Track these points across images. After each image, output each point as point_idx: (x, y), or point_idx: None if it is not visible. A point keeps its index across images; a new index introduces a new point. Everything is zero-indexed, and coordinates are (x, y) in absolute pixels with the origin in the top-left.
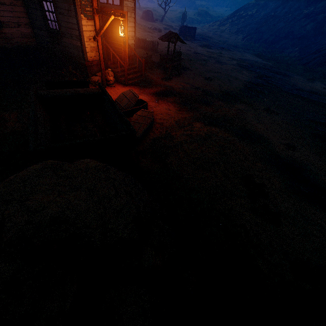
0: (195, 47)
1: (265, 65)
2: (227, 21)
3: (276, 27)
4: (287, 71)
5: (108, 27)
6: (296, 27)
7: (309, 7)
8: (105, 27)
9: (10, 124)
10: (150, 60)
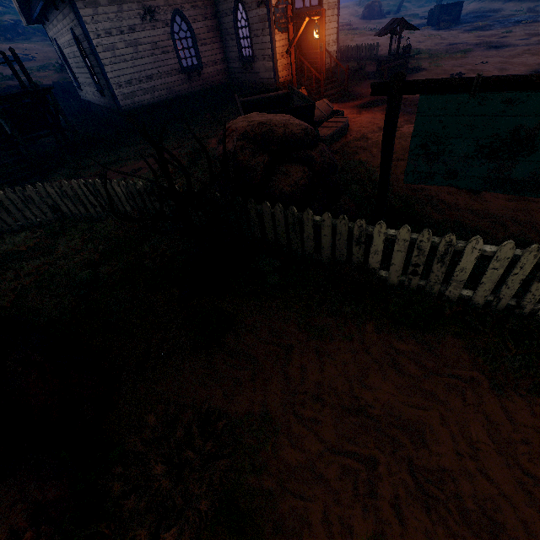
0: (453, 36)
1: None
2: None
3: None
4: None
5: (303, 35)
6: None
7: None
8: (298, 34)
9: (212, 146)
10: (362, 72)
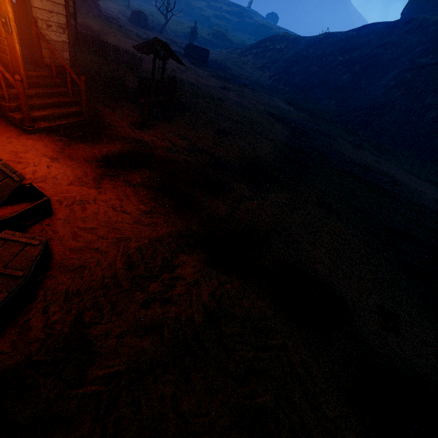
0: (206, 77)
1: (300, 118)
2: (250, 51)
3: (309, 70)
4: (328, 130)
5: None
6: (331, 75)
7: (344, 54)
8: None
9: None
10: (121, 83)
